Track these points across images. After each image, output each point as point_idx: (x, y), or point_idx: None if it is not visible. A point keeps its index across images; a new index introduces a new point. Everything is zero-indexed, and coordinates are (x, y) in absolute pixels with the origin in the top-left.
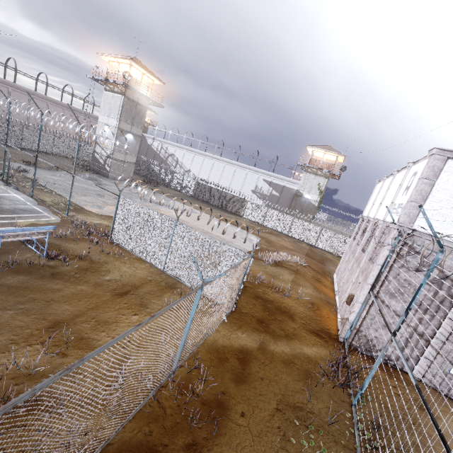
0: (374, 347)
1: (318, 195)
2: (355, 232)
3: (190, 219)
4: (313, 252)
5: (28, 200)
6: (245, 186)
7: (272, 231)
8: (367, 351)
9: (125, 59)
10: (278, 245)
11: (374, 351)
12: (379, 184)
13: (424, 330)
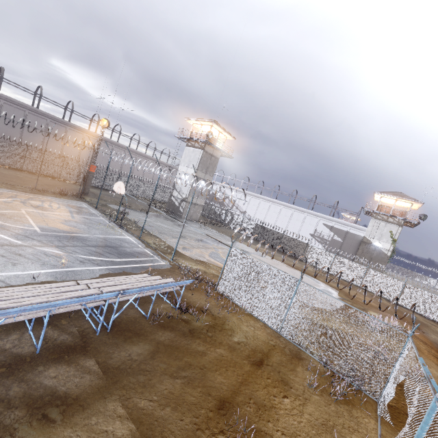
0: None
1: (391, 244)
2: None
3: None
4: (399, 312)
5: (139, 243)
6: (303, 229)
7: (342, 281)
8: None
9: (208, 122)
10: (360, 301)
11: None
12: None
13: None
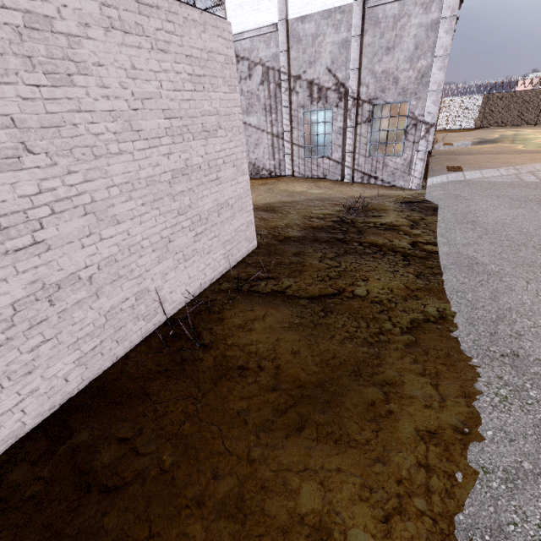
0: (259, 168)
1: None
2: None
3: None
4: None
5: None
6: None
7: None
8: (257, 175)
9: None
10: None
11: (260, 172)
12: None
13: (277, 130)
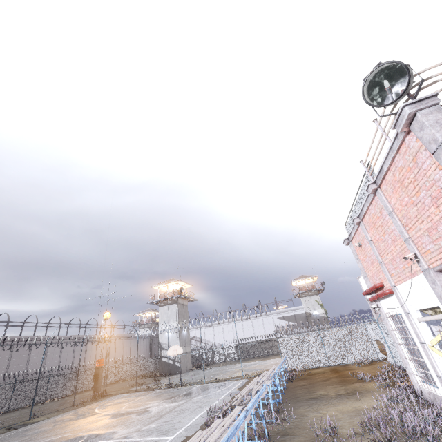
0: None
1: (321, 308)
2: (373, 310)
3: (276, 362)
4: None
5: (211, 383)
6: (267, 330)
7: None
8: None
9: (175, 281)
10: None
11: None
12: (360, 278)
13: None
